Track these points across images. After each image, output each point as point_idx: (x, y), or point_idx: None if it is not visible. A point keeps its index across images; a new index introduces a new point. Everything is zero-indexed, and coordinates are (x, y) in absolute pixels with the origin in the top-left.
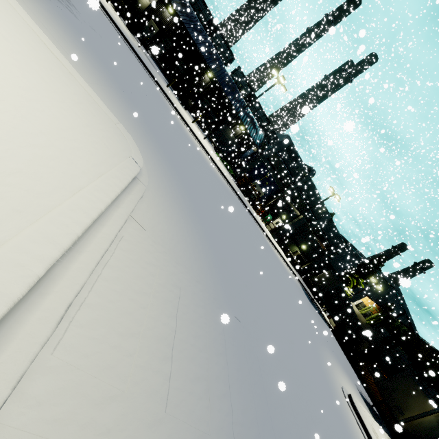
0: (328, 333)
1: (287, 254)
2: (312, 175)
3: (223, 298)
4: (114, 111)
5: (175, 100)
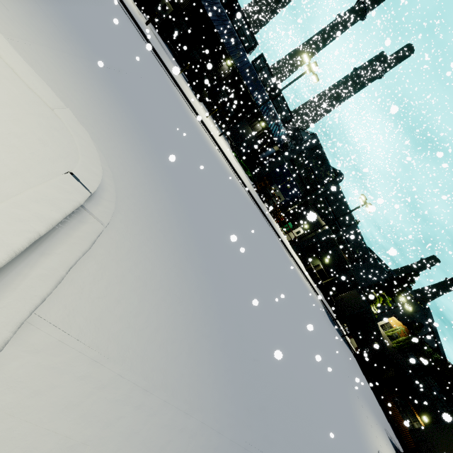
0: (353, 362)
1: (307, 267)
2: (340, 179)
3: (236, 412)
4: (74, 91)
5: (187, 89)
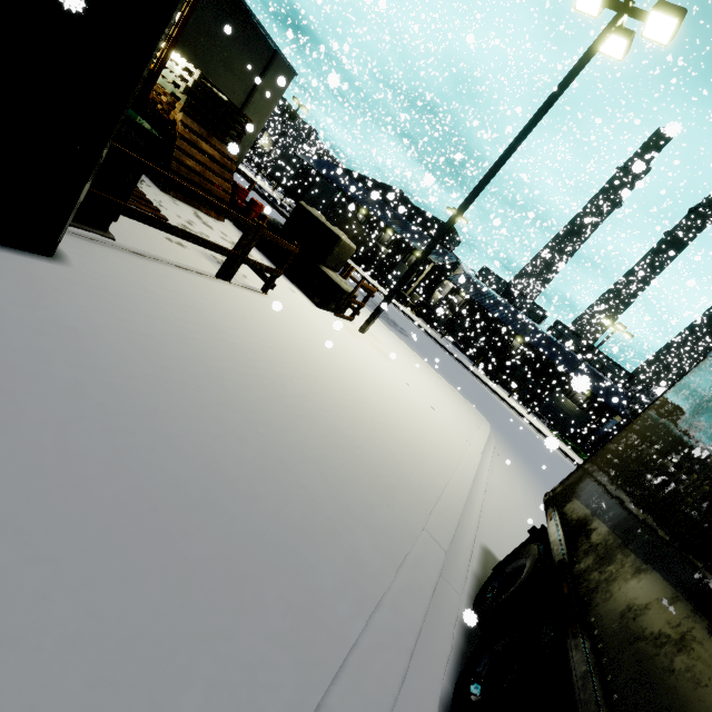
0: None
1: None
2: None
3: None
4: None
5: (484, 377)
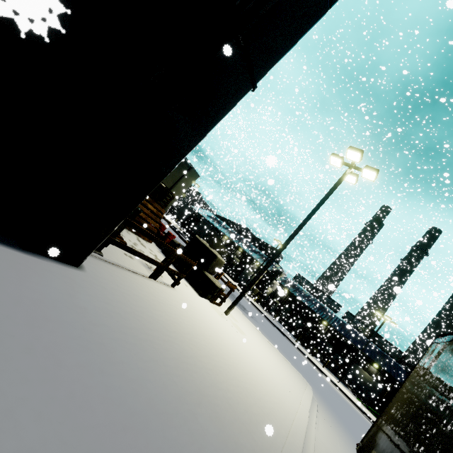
0: None
1: None
2: None
3: None
4: None
5: (304, 350)
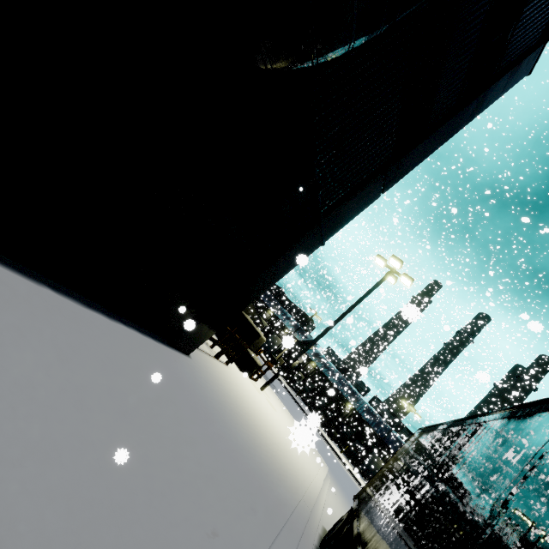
0: None
1: None
2: None
3: None
4: None
5: (323, 432)
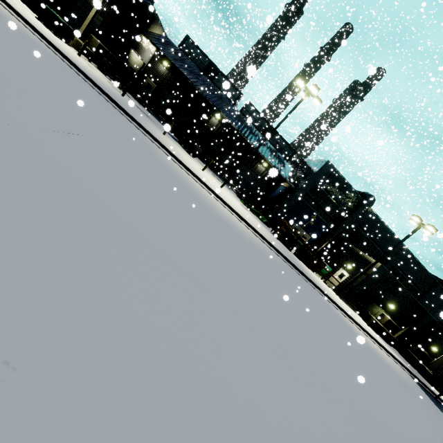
0: None
1: (369, 322)
2: (371, 202)
3: None
4: None
5: (175, 147)
